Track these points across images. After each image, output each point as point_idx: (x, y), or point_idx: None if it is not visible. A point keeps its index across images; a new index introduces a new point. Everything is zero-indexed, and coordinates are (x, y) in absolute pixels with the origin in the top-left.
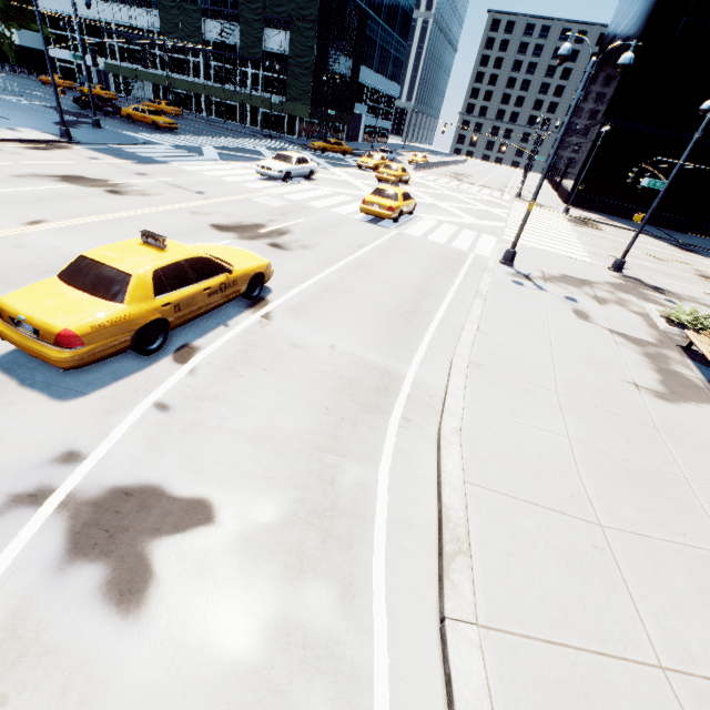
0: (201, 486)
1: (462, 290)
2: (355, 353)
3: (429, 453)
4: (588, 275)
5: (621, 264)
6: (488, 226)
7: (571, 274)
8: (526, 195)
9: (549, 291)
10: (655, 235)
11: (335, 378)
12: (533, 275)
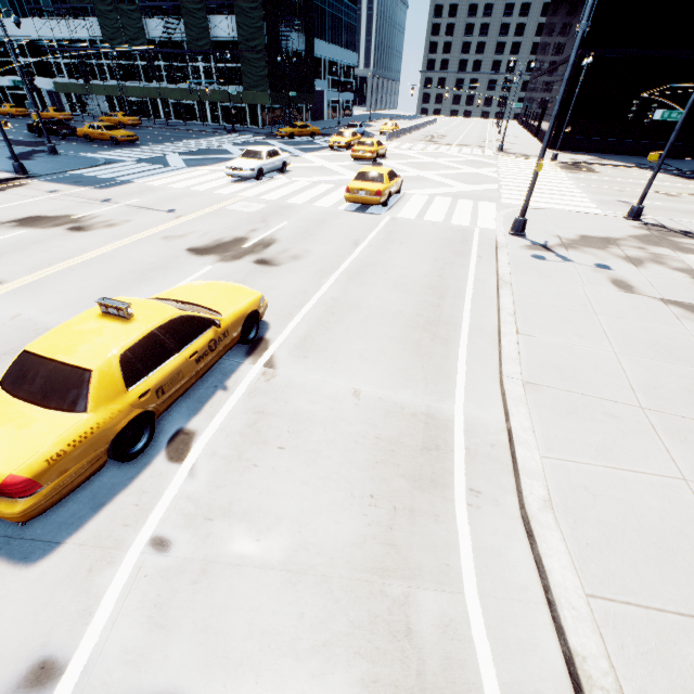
0: (230, 687)
1: (480, 278)
2: (385, 396)
3: (519, 544)
4: (608, 231)
5: (639, 211)
6: (482, 191)
7: (590, 233)
8: (508, 147)
9: (576, 260)
10: (653, 168)
11: (370, 443)
12: (550, 244)
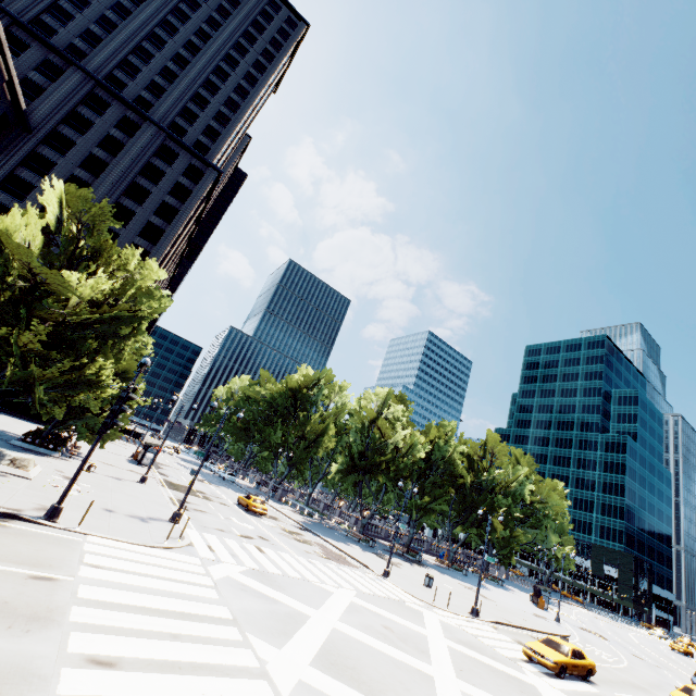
0: None
1: None
2: None
3: None
4: None
5: None
6: None
7: None
8: None
9: None
10: None
11: None
12: None
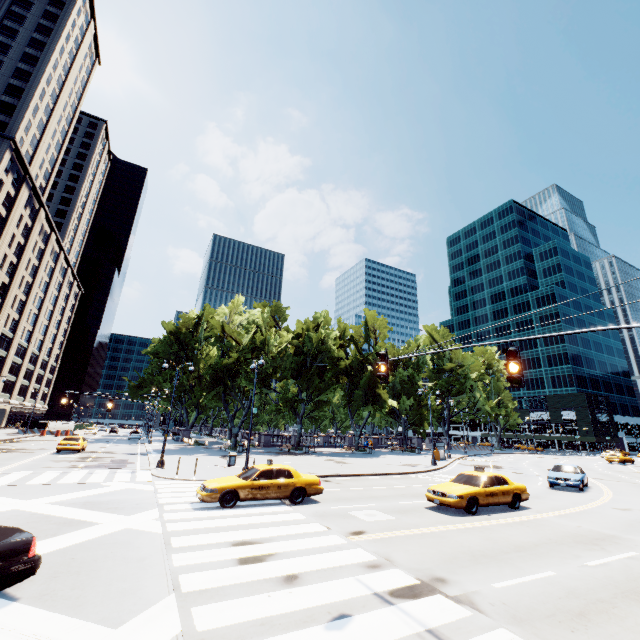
0: None
1: None
2: None
3: None
4: None
5: None
6: None
7: None
8: None
9: None
10: None
11: None
12: None
